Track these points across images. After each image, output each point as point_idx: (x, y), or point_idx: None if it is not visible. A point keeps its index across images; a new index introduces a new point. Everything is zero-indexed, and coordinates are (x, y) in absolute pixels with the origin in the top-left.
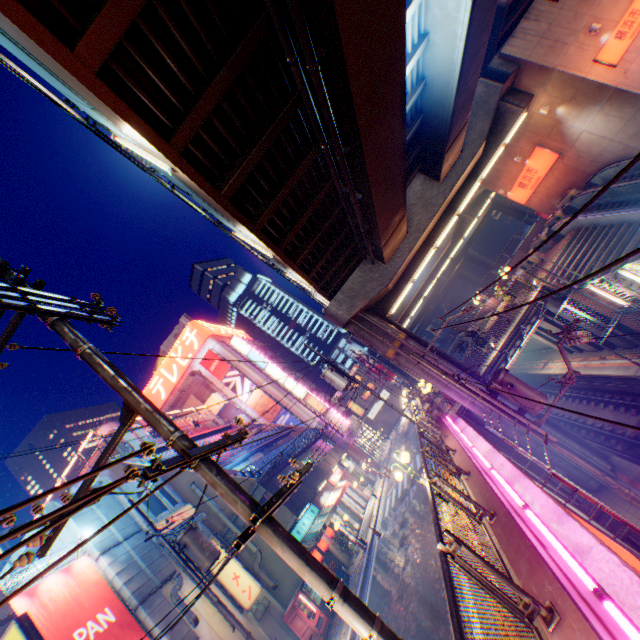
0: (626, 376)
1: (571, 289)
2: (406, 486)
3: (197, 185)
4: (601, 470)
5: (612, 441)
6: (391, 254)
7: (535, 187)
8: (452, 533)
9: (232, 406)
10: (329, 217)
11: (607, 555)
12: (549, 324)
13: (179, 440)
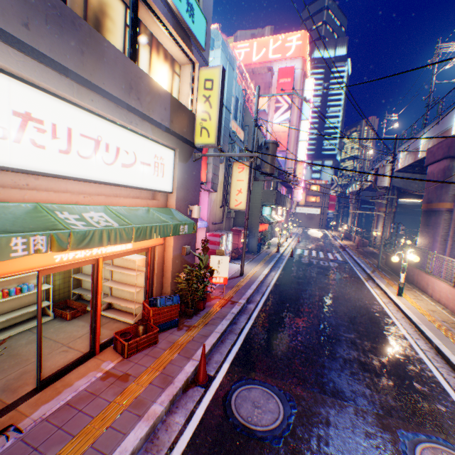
0: None
1: None
2: (324, 258)
3: None
4: None
5: None
6: None
7: None
8: None
9: (263, 117)
10: None
11: None
12: None
13: None
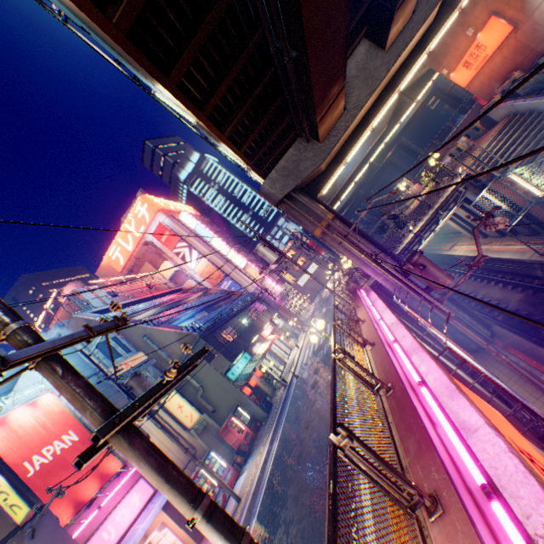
0: (521, 260)
1: (493, 178)
2: (322, 342)
3: (70, 1)
4: (482, 336)
5: (495, 313)
6: (327, 133)
7: (480, 68)
8: (346, 428)
9: (182, 273)
10: (261, 81)
11: (494, 439)
12: (464, 211)
13: (14, 335)
